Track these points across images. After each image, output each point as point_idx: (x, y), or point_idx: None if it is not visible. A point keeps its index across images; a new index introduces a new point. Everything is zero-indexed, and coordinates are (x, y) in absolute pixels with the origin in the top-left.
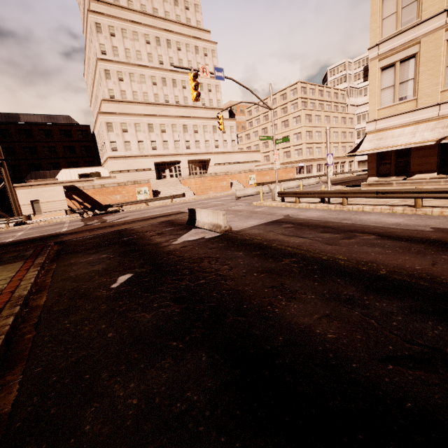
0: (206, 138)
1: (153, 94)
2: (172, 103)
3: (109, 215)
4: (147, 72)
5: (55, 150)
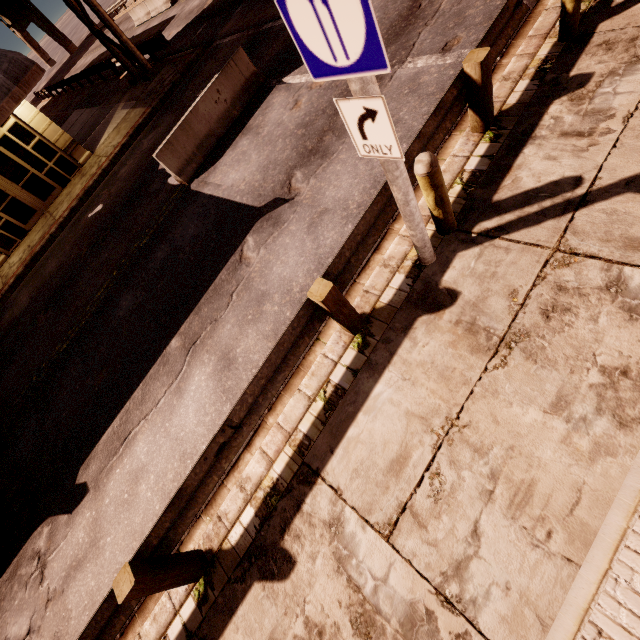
0: None
1: None
2: None
3: None
4: None
5: None
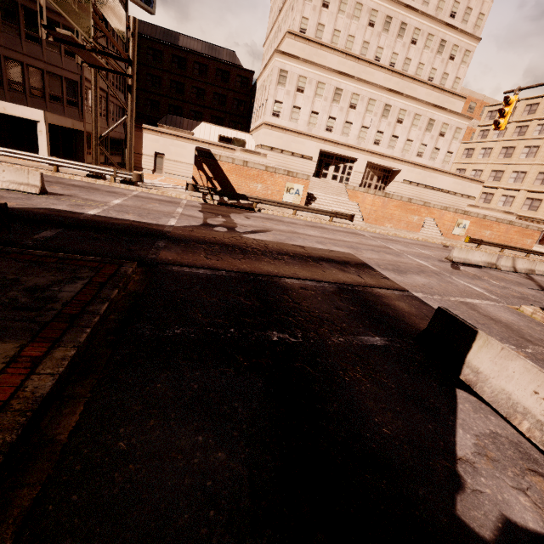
0: (410, 135)
1: (362, 41)
2: (384, 63)
3: (240, 214)
4: (368, 0)
5: (204, 94)
